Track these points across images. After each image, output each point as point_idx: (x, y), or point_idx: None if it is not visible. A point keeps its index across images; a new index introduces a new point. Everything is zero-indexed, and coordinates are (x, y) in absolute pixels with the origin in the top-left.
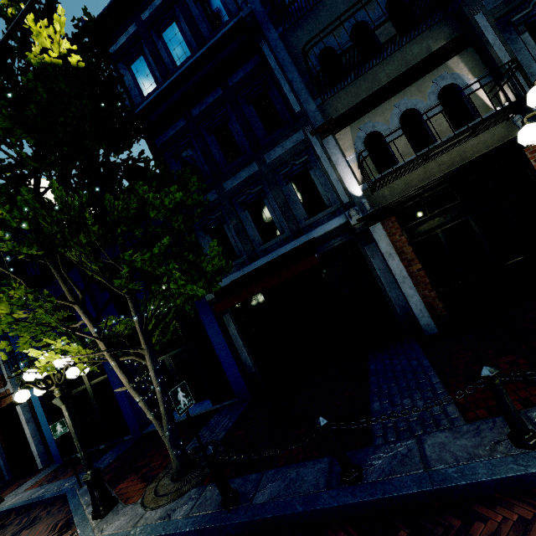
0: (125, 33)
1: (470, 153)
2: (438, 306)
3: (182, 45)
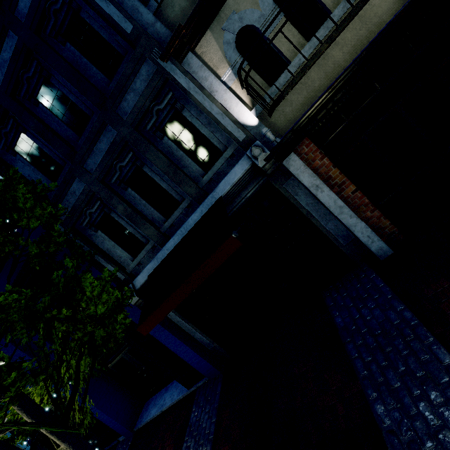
0: None
1: (378, 16)
2: (385, 225)
3: None
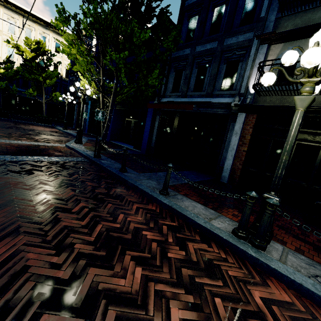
0: None
1: None
2: (237, 173)
3: None
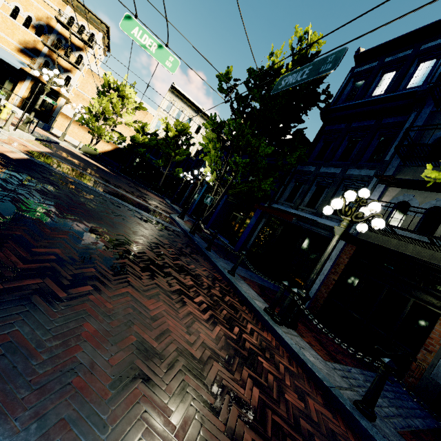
0: (370, 64)
1: (438, 262)
2: (320, 301)
3: (385, 86)
